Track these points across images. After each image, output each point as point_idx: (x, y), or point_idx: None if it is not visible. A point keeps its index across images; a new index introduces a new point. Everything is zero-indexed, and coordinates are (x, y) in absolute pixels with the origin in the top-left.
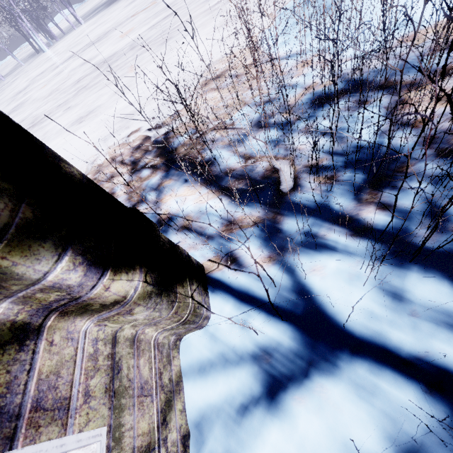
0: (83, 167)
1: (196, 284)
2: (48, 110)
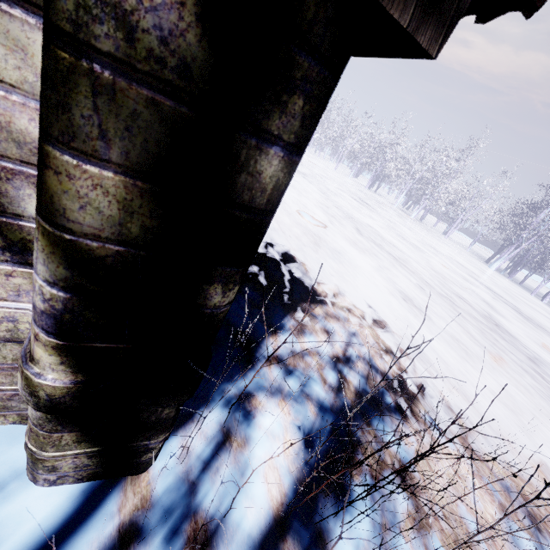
0: (344, 302)
1: (94, 461)
2: (417, 270)
